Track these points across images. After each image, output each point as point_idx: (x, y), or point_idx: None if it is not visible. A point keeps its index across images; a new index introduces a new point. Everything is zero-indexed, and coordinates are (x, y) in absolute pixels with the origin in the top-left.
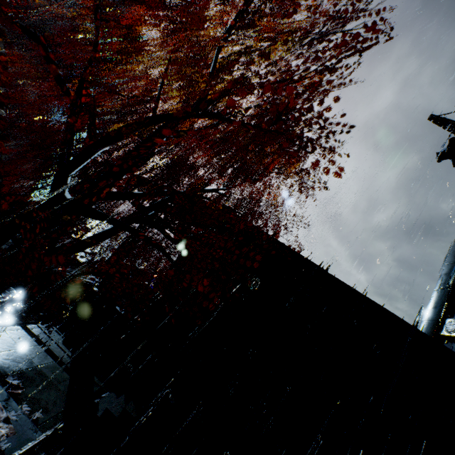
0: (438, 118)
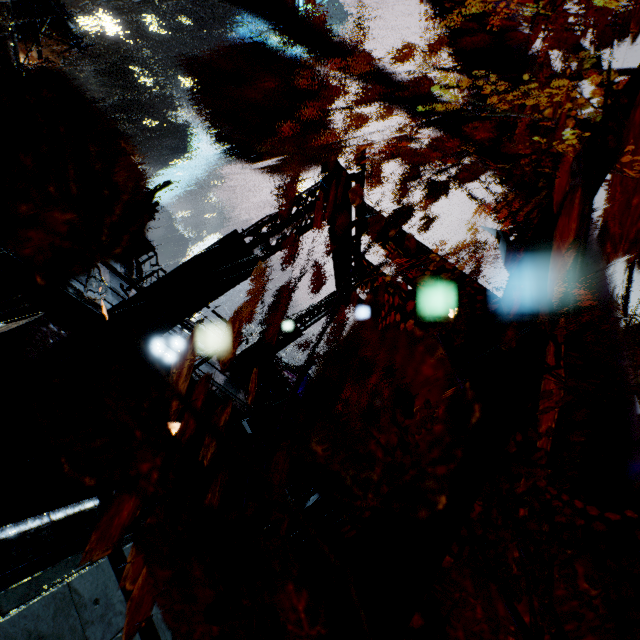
0: None
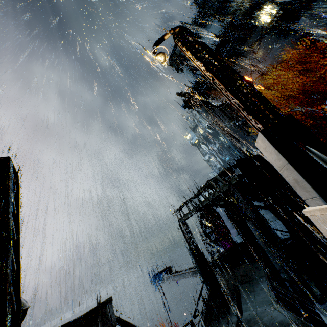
0: (179, 93)
